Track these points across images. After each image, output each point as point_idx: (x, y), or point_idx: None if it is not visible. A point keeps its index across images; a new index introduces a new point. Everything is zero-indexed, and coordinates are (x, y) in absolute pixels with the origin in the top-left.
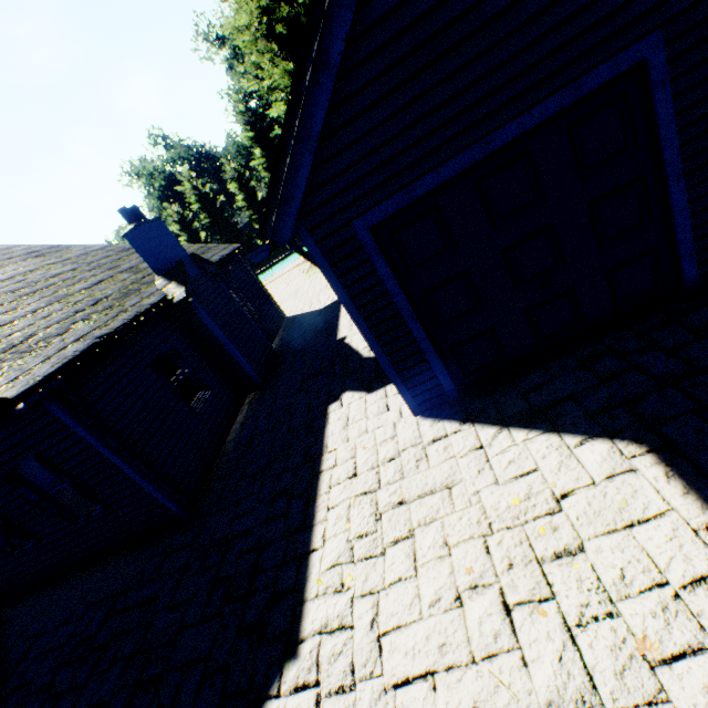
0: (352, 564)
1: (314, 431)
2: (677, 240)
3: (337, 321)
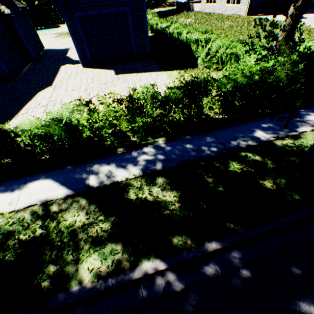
0: (64, 80)
1: (57, 69)
2: (133, 47)
3: (67, 53)
